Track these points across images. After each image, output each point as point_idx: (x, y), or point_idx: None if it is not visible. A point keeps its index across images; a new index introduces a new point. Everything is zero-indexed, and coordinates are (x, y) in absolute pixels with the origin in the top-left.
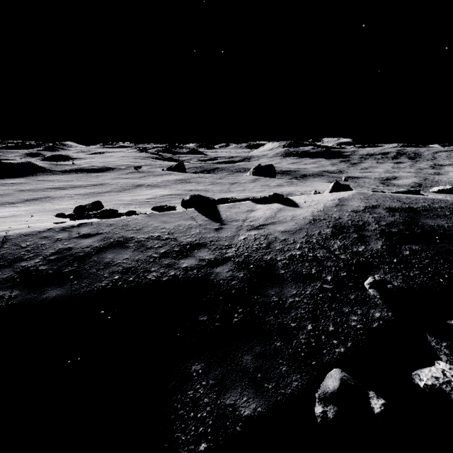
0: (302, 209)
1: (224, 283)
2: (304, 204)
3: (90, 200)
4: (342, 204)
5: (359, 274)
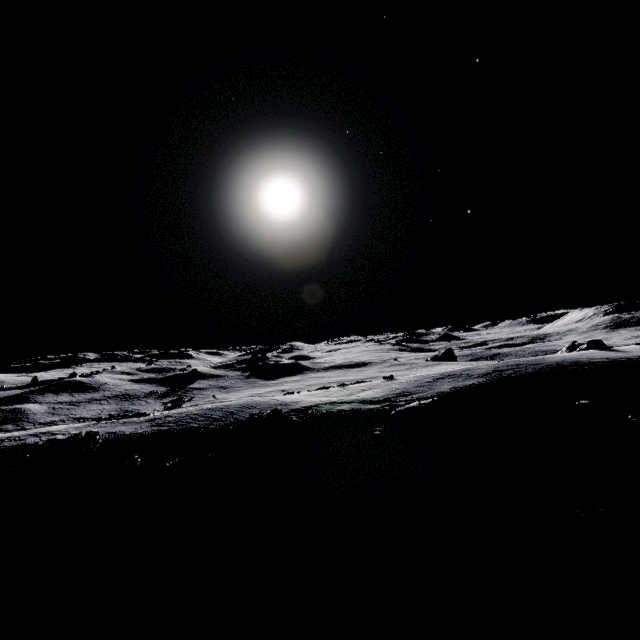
0: None
1: None
2: None
3: None
4: None
5: None
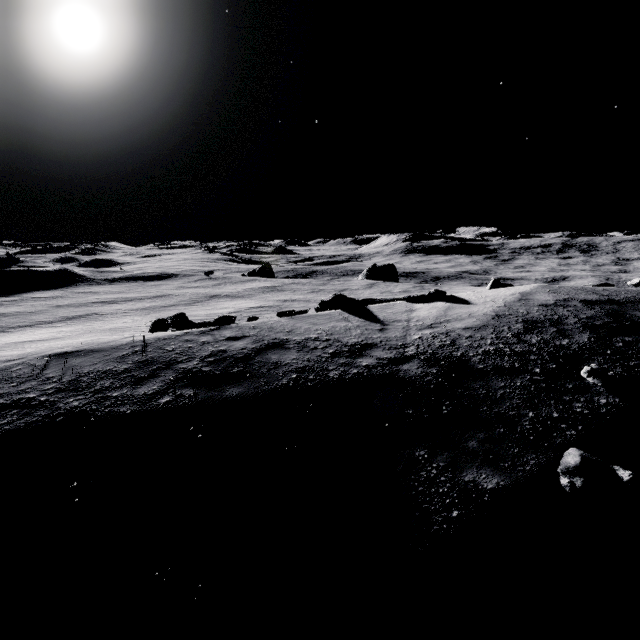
0: (477, 305)
1: (418, 379)
2: (477, 300)
3: (152, 316)
4: (526, 298)
5: (571, 366)
